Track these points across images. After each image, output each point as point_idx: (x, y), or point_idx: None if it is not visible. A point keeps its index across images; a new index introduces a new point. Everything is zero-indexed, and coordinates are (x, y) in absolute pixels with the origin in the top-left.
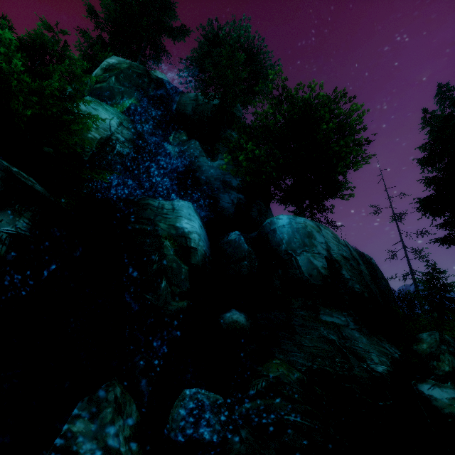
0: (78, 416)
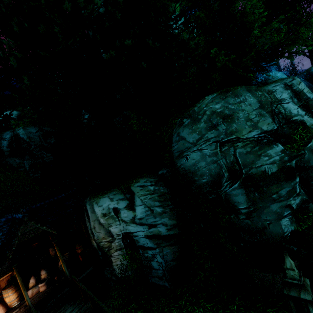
0: None
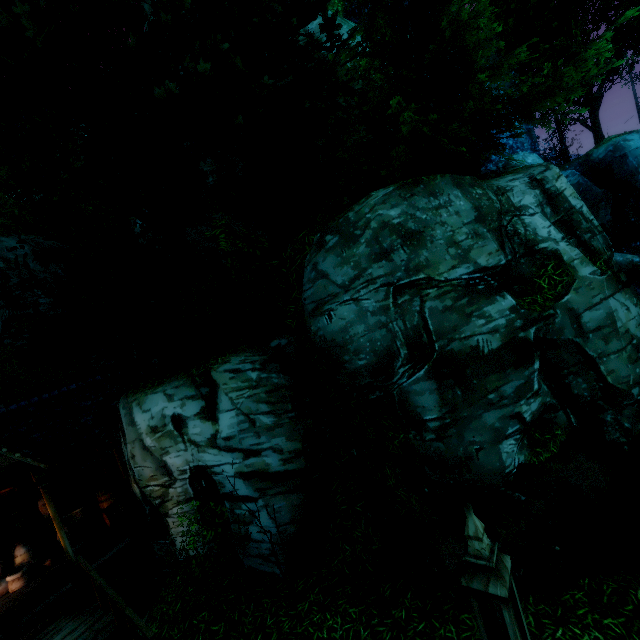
0: None
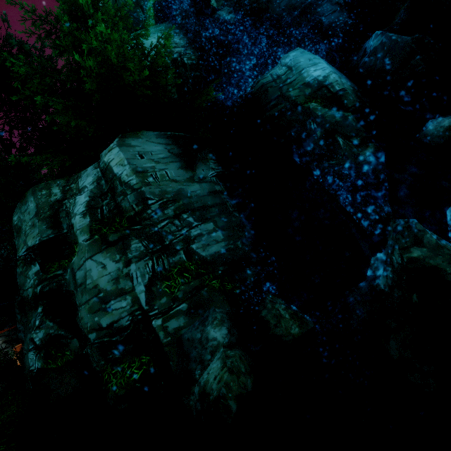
0: (407, 248)
